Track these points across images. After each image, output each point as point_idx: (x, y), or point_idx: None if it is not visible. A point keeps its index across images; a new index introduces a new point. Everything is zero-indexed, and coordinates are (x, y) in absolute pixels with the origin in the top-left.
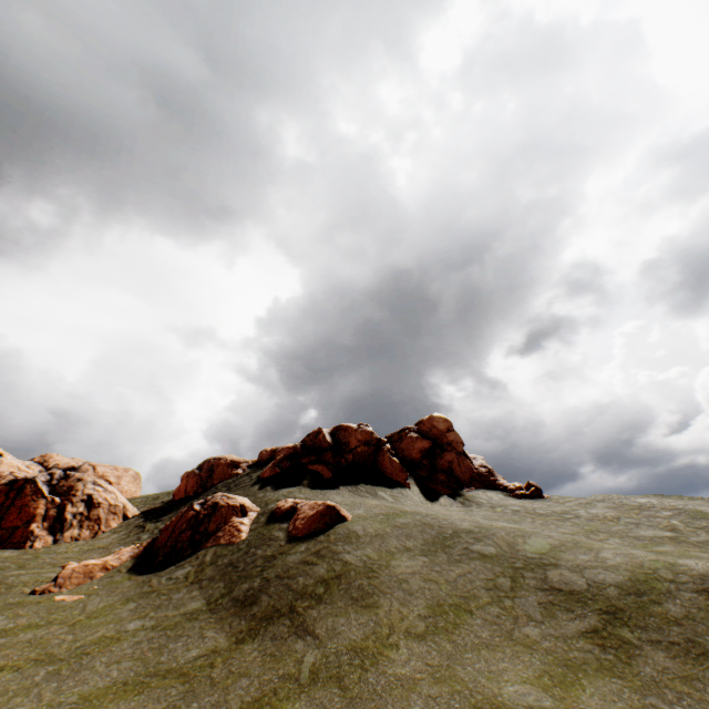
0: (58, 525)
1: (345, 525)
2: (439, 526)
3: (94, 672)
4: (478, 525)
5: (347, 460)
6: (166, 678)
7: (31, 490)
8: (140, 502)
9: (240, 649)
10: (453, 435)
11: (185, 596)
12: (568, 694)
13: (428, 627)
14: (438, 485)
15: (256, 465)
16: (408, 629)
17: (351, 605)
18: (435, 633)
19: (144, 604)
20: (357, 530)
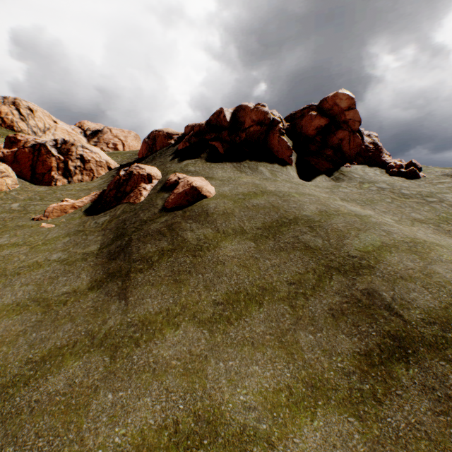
0: (67, 173)
1: (201, 205)
2: (284, 211)
3: (11, 290)
4: (323, 212)
5: (240, 139)
6: (39, 306)
7: (45, 151)
8: (127, 157)
9: (86, 296)
10: (352, 114)
11: (93, 239)
12: (293, 421)
13: (213, 313)
14: (321, 160)
15: (182, 138)
16: (195, 313)
17: (169, 279)
18: (216, 320)
19: (72, 240)
20: (209, 210)
